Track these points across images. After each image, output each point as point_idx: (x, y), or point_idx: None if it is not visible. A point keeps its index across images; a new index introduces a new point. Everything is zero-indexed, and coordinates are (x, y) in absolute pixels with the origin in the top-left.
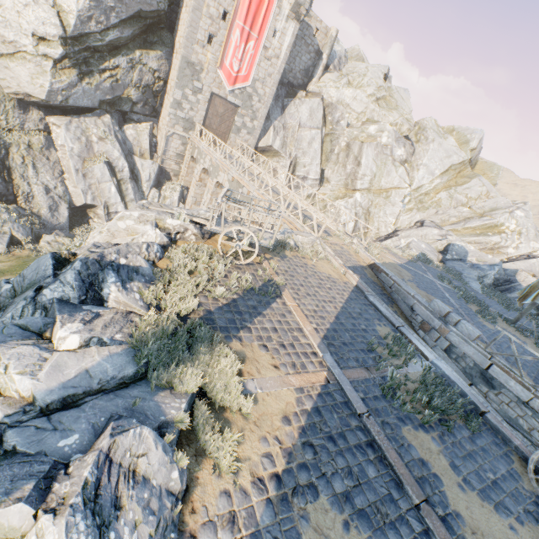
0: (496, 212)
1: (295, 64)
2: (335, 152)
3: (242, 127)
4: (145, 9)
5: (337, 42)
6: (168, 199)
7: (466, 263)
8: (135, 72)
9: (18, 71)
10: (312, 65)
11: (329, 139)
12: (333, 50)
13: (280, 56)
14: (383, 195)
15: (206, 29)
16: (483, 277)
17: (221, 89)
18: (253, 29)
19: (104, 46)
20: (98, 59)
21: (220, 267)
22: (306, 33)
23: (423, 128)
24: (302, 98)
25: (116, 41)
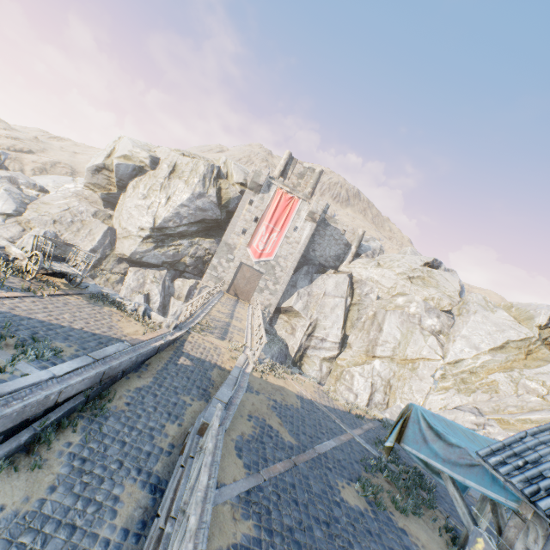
0: None
1: (325, 251)
2: (362, 320)
3: (265, 288)
4: (207, 218)
5: (373, 241)
6: None
7: None
8: (192, 248)
9: (126, 243)
10: (342, 253)
11: (357, 308)
12: (368, 245)
13: (300, 242)
14: (409, 366)
15: (242, 226)
16: None
17: (249, 260)
18: (276, 226)
19: (176, 234)
20: (171, 240)
21: (2, 270)
22: (334, 232)
23: (466, 302)
24: (330, 274)
25: (184, 232)
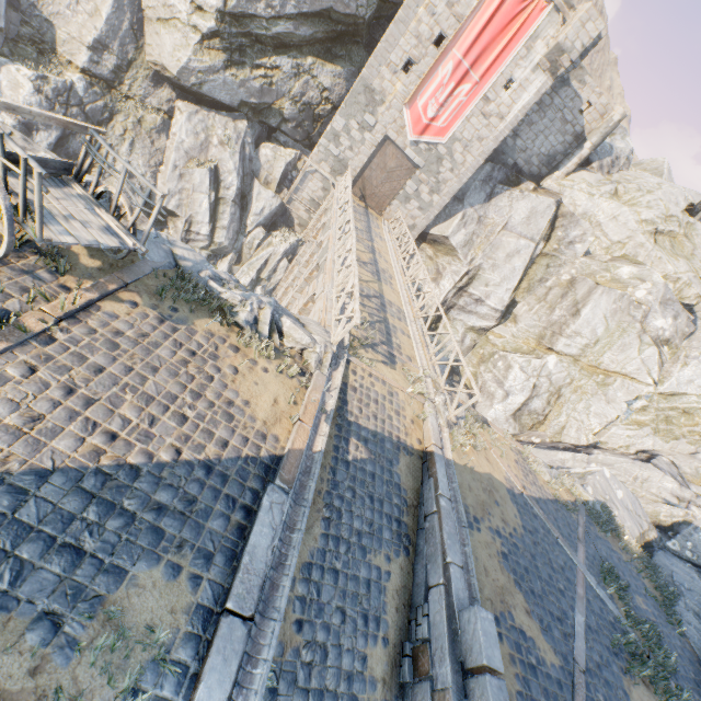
0: None
1: (534, 143)
2: (547, 284)
3: (414, 197)
4: (337, 9)
5: (622, 136)
6: (271, 246)
7: None
8: (298, 82)
9: (166, 39)
10: (562, 152)
11: (546, 262)
12: (611, 144)
13: (506, 116)
14: (597, 378)
15: (407, 50)
16: None
17: (400, 135)
18: (475, 67)
19: (270, 38)
20: (257, 52)
21: None
22: (568, 104)
23: None
24: (526, 192)
25: (287, 37)
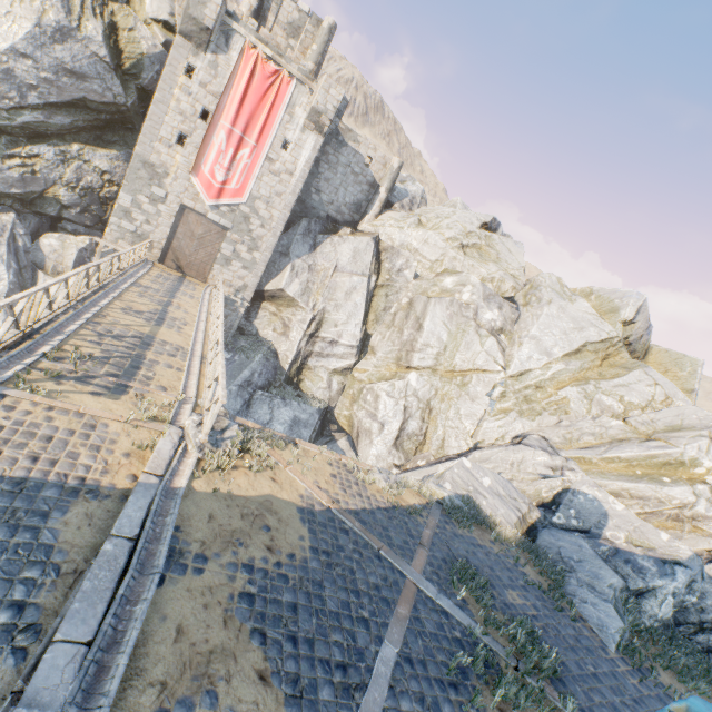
0: (680, 434)
1: (338, 195)
2: (391, 311)
3: (235, 258)
4: (92, 99)
5: (412, 182)
6: None
7: (597, 542)
8: (69, 168)
9: None
10: (365, 199)
11: (384, 292)
12: (405, 189)
13: (294, 172)
14: (457, 381)
15: (176, 126)
16: (644, 594)
17: (197, 202)
18: (248, 134)
19: (18, 129)
20: (8, 143)
21: None
22: (353, 160)
23: (536, 286)
24: (344, 236)
25: (40, 126)
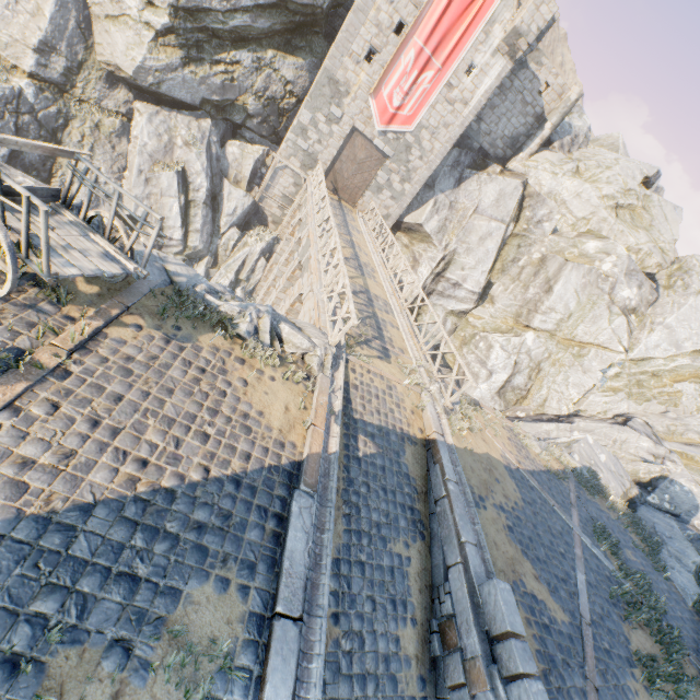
0: None
1: (498, 126)
2: (519, 264)
3: (386, 187)
4: None
5: (579, 115)
6: (248, 246)
7: (685, 527)
8: (260, 77)
9: (117, 37)
10: (524, 133)
11: (517, 242)
12: (569, 123)
13: (469, 102)
14: (573, 351)
15: (368, 39)
16: None
17: (367, 126)
18: (437, 54)
19: (227, 32)
20: (215, 47)
21: None
22: (527, 86)
23: (686, 269)
24: (493, 175)
25: (244, 30)
